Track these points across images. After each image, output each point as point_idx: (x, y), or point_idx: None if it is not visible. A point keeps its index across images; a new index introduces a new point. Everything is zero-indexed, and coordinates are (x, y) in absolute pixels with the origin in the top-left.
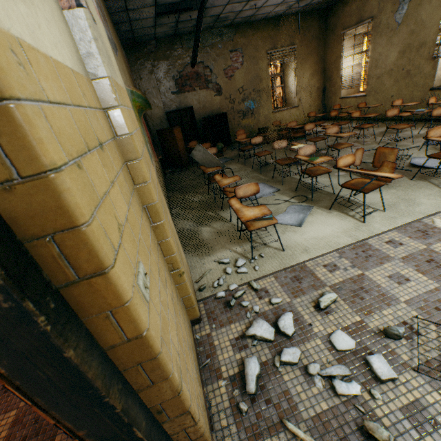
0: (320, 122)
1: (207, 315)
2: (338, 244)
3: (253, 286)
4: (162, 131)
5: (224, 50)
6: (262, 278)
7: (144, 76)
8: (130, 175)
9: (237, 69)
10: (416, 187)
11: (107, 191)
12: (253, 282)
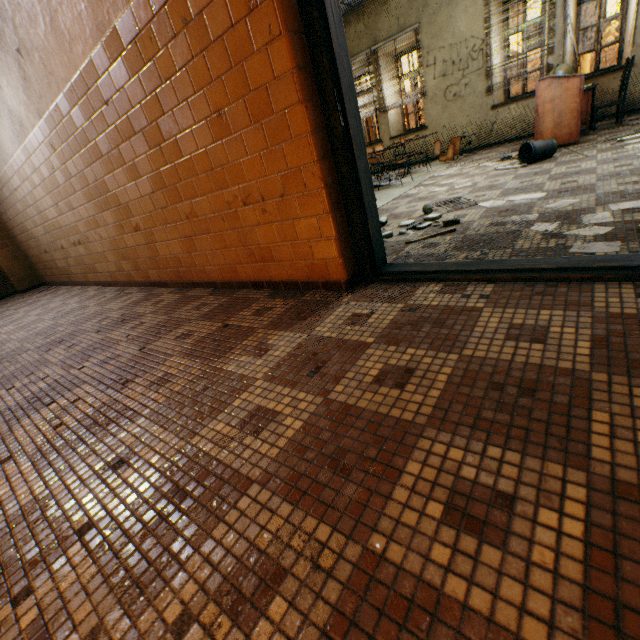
0: None
1: None
2: None
3: None
4: None
5: None
6: None
7: None
8: None
9: None
10: (384, 191)
11: None
12: None
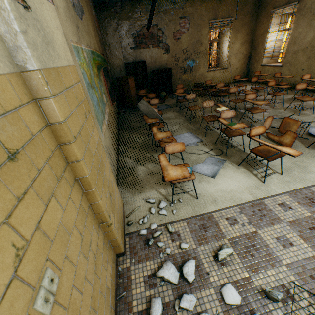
0: (243, 85)
1: (130, 250)
2: (241, 200)
3: (169, 229)
4: (120, 79)
5: (175, 16)
6: (177, 222)
7: (109, 32)
8: (63, 154)
9: (183, 34)
10: (310, 155)
11: (6, 218)
12: (170, 225)
